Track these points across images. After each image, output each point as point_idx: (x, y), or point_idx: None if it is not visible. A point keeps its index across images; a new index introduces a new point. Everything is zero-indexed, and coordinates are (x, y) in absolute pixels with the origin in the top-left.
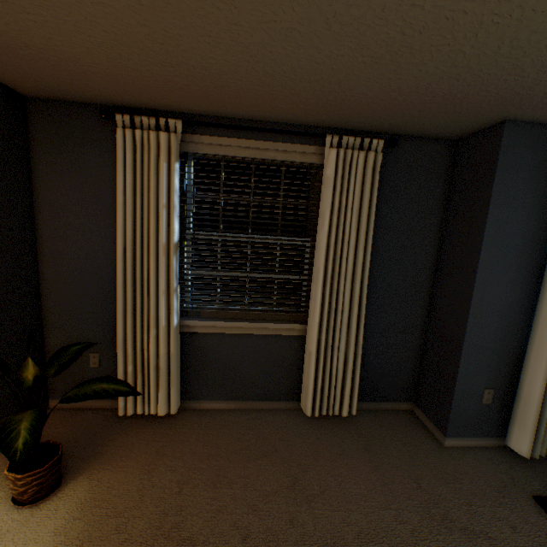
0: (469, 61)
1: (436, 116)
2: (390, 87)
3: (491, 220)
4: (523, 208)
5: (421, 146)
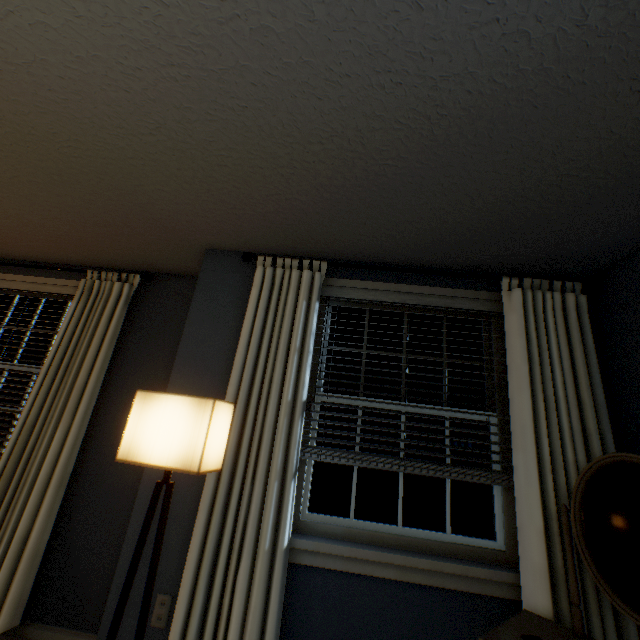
0: (59, 190)
1: (153, 248)
2: (62, 219)
3: (188, 338)
4: (225, 327)
5: (193, 283)
